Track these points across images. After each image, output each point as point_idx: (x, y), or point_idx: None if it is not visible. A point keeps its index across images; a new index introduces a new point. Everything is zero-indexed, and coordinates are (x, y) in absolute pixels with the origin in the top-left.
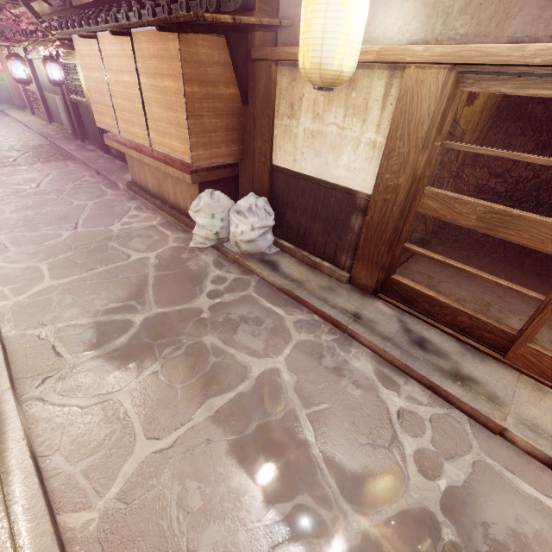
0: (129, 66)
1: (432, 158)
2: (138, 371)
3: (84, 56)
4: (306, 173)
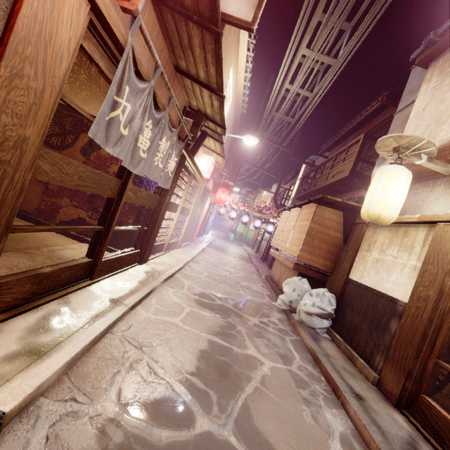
0: (295, 219)
1: None
2: (201, 309)
3: (282, 218)
4: (367, 284)
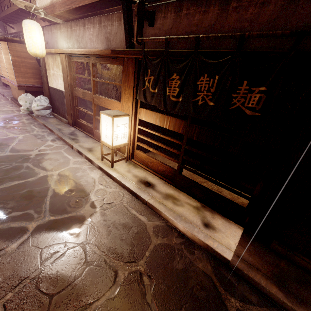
0: (1, 52)
1: (72, 79)
2: None
3: None
4: (55, 87)
